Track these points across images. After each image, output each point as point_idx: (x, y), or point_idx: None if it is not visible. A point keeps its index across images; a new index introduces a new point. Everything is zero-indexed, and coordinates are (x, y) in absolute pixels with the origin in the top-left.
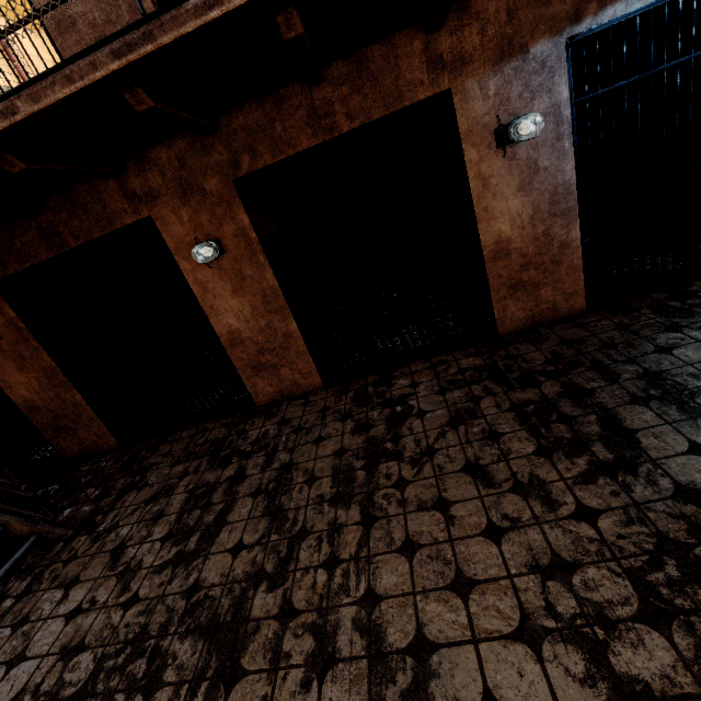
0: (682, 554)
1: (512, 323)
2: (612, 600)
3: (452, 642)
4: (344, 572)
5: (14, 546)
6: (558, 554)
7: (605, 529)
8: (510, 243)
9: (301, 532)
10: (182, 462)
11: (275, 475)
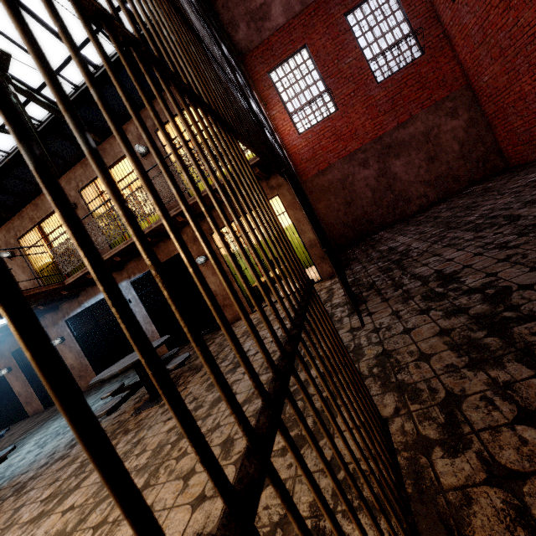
0: None
1: (84, 388)
2: None
3: None
4: None
5: None
6: None
7: None
8: (74, 365)
9: None
10: None
11: None
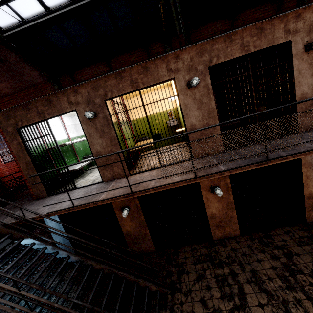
0: None
1: (311, 219)
2: None
3: None
4: None
5: (144, 294)
6: None
7: None
8: None
9: (284, 301)
10: (198, 263)
11: (251, 275)
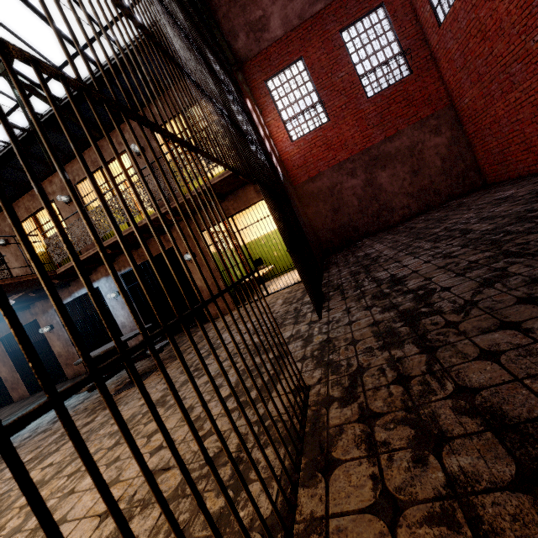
0: None
1: (71, 375)
2: None
3: None
4: None
5: None
6: None
7: None
8: (61, 353)
9: None
10: None
11: None
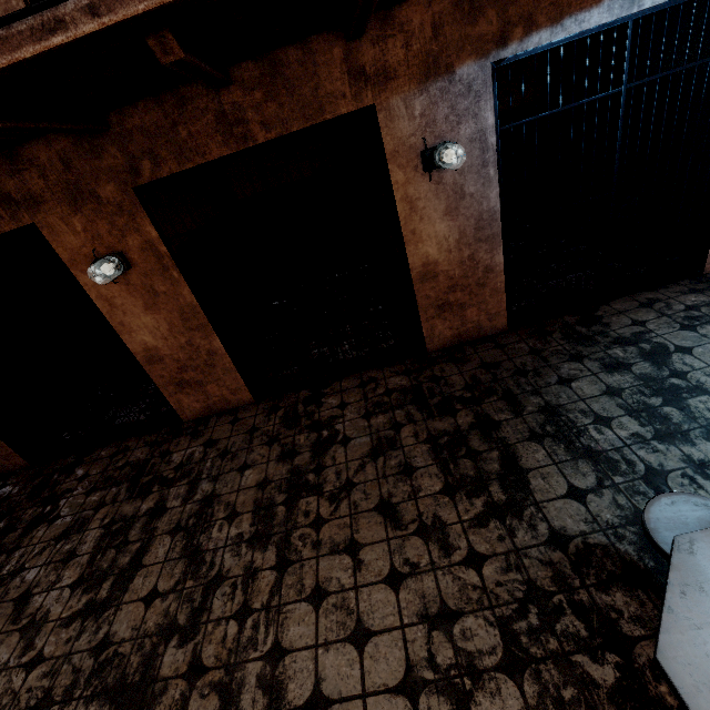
0: (544, 602)
1: (439, 341)
2: (482, 650)
3: (345, 697)
4: (254, 623)
5: None
6: (445, 603)
7: (487, 576)
8: (438, 266)
9: (217, 578)
10: (99, 490)
11: (196, 509)
